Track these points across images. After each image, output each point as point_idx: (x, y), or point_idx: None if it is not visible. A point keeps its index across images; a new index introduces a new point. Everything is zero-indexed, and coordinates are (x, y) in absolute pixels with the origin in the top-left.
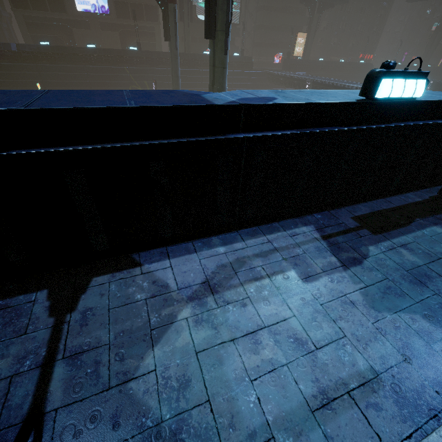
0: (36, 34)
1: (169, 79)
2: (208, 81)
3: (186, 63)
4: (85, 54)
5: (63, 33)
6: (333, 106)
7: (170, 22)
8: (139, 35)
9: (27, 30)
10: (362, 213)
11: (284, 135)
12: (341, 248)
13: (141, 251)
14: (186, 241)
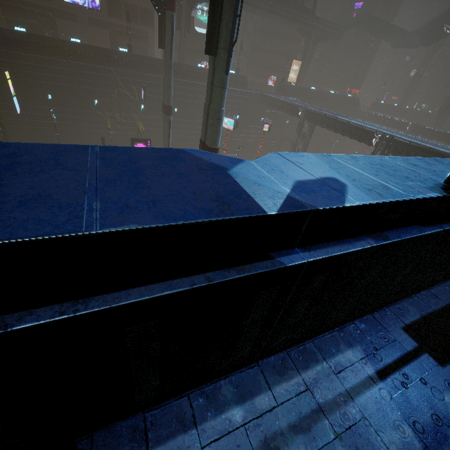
0: (12, 18)
1: (160, 87)
2: (201, 95)
3: (179, 73)
4: (67, 48)
5: (44, 21)
6: (423, 201)
7: (166, 29)
8: (131, 37)
9: (2, 12)
10: (412, 318)
11: (359, 251)
12: (410, 400)
13: (98, 428)
14: (178, 394)
